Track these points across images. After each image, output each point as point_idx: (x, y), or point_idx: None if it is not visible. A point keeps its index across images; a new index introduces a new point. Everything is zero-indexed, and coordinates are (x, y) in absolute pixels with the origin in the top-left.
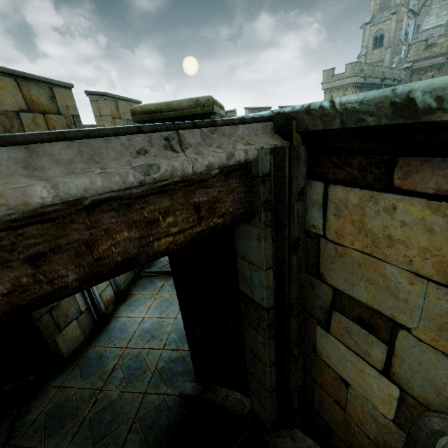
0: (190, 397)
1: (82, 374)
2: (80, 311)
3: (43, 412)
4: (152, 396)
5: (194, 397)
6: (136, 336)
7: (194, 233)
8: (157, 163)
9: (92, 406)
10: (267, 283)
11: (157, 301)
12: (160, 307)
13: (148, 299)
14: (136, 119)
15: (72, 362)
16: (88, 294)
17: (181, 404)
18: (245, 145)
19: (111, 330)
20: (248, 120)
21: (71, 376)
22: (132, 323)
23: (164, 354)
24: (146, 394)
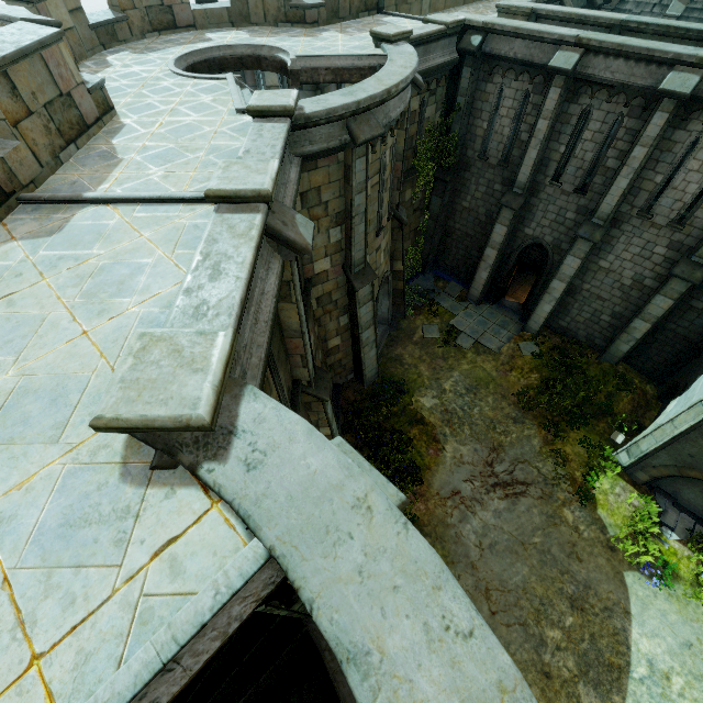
0: None
1: None
2: None
3: None
4: None
5: None
6: None
7: (203, 665)
8: (158, 698)
9: None
10: (282, 613)
11: None
12: None
13: None
14: (103, 431)
15: None
16: None
17: None
18: (241, 604)
19: None
20: (242, 588)
21: None
22: None
23: None
24: None
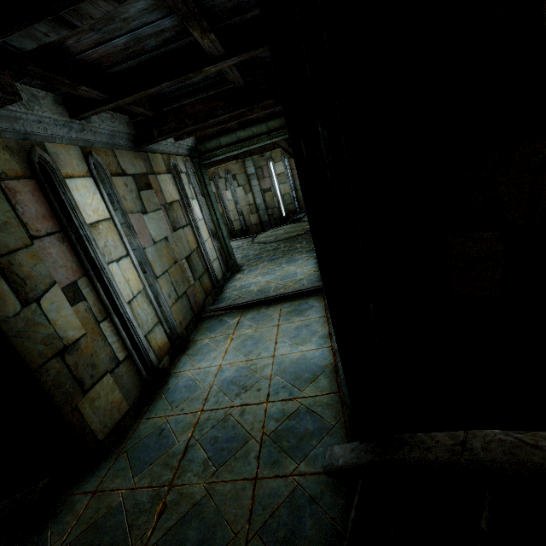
0: (355, 470)
1: (133, 464)
2: (115, 359)
3: (66, 544)
4: (271, 482)
5: (366, 466)
6: (214, 392)
7: None
8: None
9: (159, 518)
10: None
11: (236, 341)
12: (243, 348)
13: (220, 341)
14: None
15: (113, 449)
16: (126, 335)
17: (337, 489)
18: None
19: (172, 390)
20: None
21: (113, 470)
22: (204, 375)
23: (272, 409)
24: (259, 480)
